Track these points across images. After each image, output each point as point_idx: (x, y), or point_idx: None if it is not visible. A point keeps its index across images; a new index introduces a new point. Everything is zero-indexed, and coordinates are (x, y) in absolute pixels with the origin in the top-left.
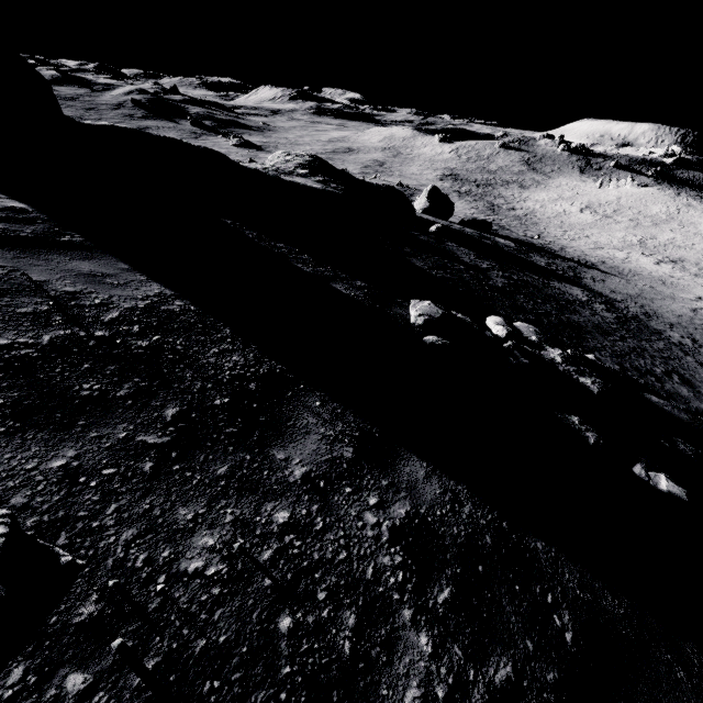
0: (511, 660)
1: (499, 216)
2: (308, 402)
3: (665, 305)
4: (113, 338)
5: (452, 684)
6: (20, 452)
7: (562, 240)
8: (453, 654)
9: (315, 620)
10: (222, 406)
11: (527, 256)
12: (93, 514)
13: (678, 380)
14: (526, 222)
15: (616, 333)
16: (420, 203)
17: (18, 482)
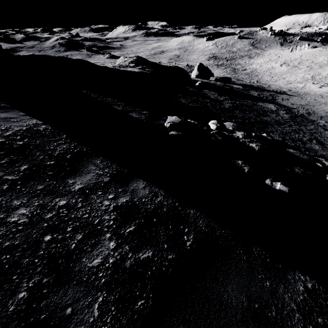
0: (153, 251)
1: (237, 74)
2: (94, 161)
3: (320, 108)
4: (6, 142)
5: (118, 258)
6: None
7: (270, 82)
8: (124, 248)
9: (62, 237)
10: (50, 165)
11: (248, 92)
12: None
13: (315, 142)
14: (252, 75)
15: (287, 123)
16: (194, 73)
17: None
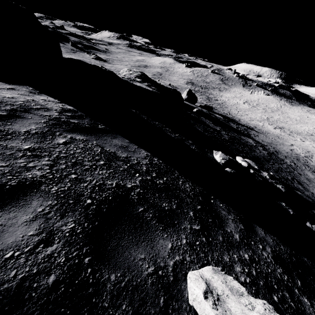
0: None
1: (211, 103)
2: (218, 204)
3: (281, 147)
4: (153, 180)
5: None
6: (172, 237)
7: (238, 115)
8: (314, 304)
9: (280, 296)
10: (201, 209)
11: (229, 123)
12: (207, 262)
13: (296, 182)
14: (222, 106)
15: (270, 161)
16: (183, 96)
17: (182, 251)
